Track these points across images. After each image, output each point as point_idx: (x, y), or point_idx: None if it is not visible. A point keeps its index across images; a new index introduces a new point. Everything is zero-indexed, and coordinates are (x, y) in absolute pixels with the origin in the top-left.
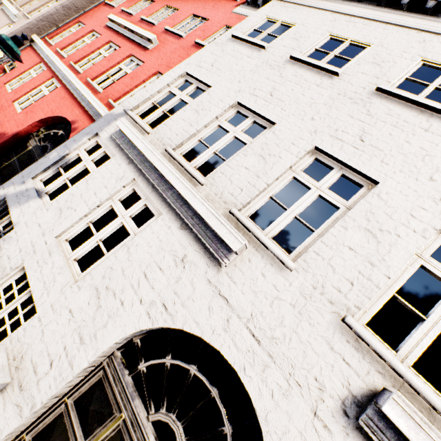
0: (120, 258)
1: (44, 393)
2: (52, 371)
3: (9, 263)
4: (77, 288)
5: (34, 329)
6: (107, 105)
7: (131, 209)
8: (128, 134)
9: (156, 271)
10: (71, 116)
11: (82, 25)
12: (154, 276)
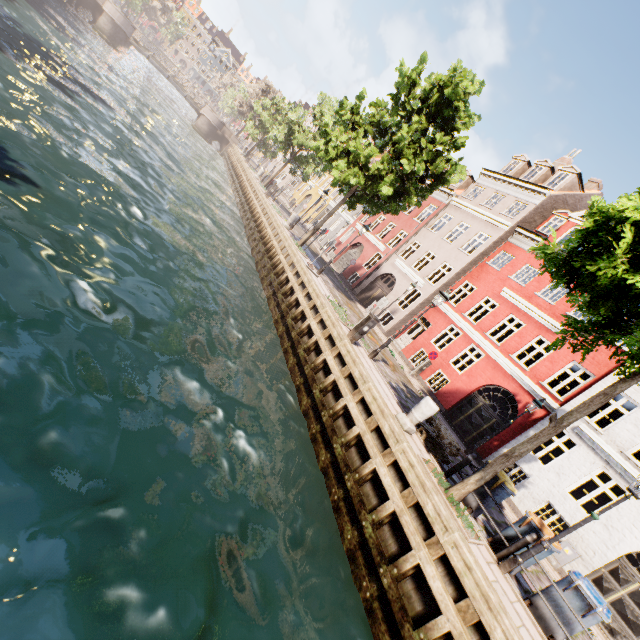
0: (613, 512)
1: (596, 564)
2: (596, 556)
3: (539, 497)
4: (592, 521)
5: (575, 535)
6: (538, 384)
7: (607, 484)
8: (592, 437)
9: (639, 525)
10: (510, 388)
11: (470, 284)
12: (639, 527)
